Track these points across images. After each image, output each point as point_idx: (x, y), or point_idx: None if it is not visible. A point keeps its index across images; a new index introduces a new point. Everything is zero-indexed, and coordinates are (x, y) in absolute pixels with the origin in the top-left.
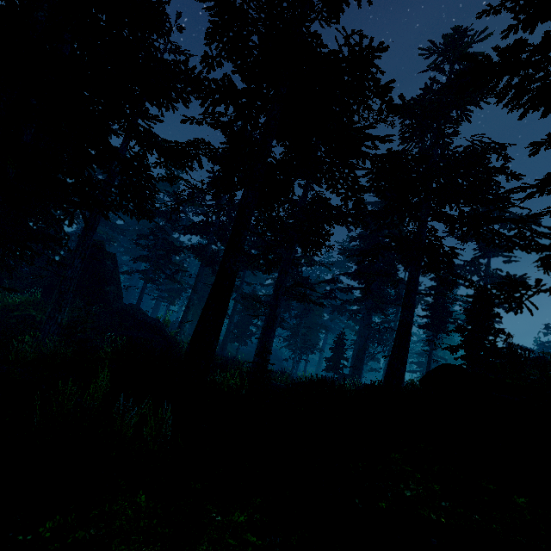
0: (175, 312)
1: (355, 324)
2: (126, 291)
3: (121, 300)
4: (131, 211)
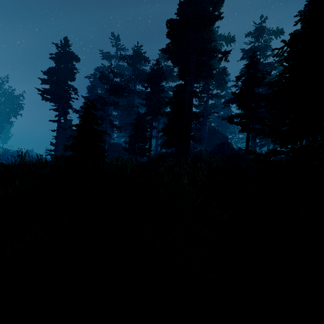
0: None
1: None
2: None
3: None
4: None
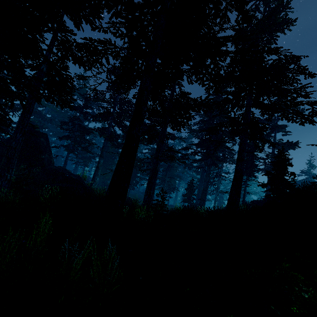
0: (88, 171)
1: (197, 174)
2: (55, 159)
3: (53, 164)
4: (56, 101)
